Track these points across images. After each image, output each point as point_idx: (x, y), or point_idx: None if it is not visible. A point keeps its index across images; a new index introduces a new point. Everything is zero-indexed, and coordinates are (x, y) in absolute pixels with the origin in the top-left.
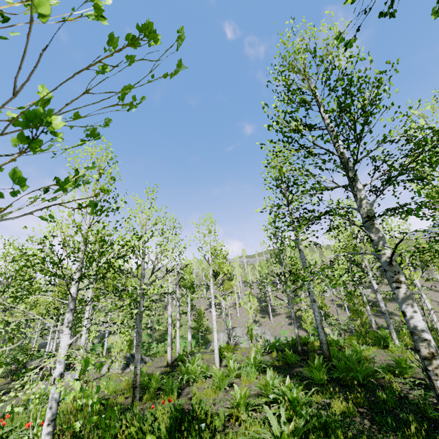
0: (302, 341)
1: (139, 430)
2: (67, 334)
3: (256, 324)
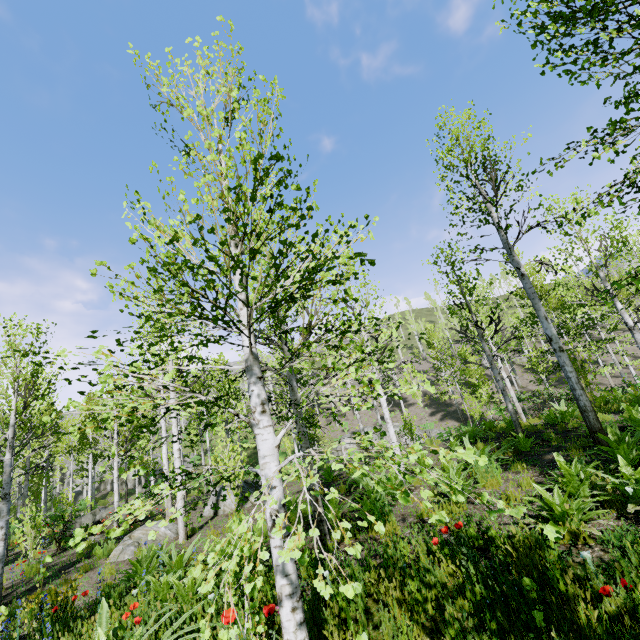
0: (507, 423)
1: (404, 586)
2: (268, 426)
3: (383, 422)
